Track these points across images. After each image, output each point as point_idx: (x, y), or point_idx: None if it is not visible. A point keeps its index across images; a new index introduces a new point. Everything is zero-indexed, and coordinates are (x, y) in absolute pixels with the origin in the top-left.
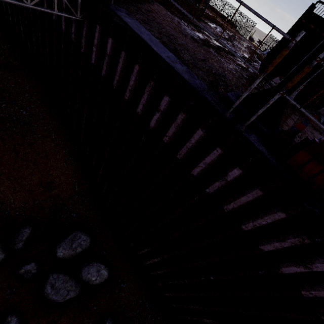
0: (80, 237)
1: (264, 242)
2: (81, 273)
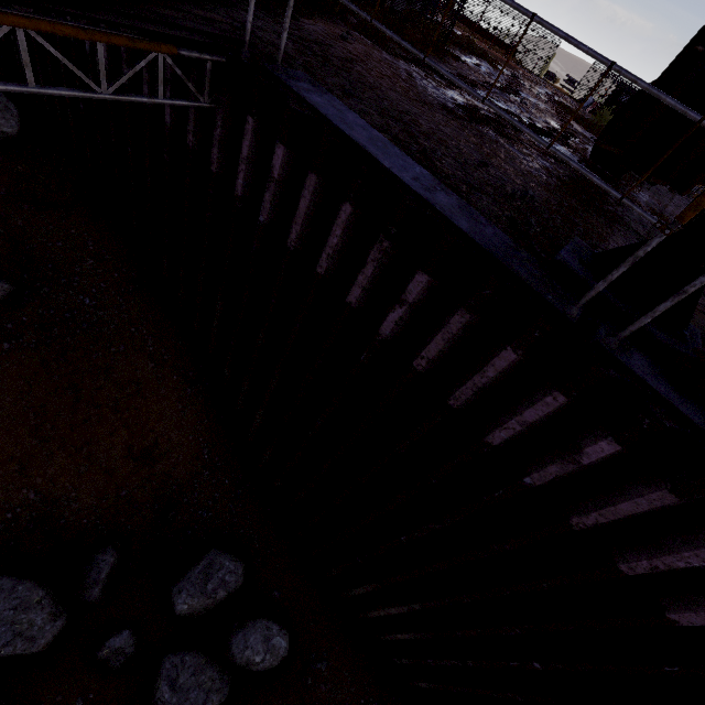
0: (222, 565)
1: (679, 605)
2: (230, 647)
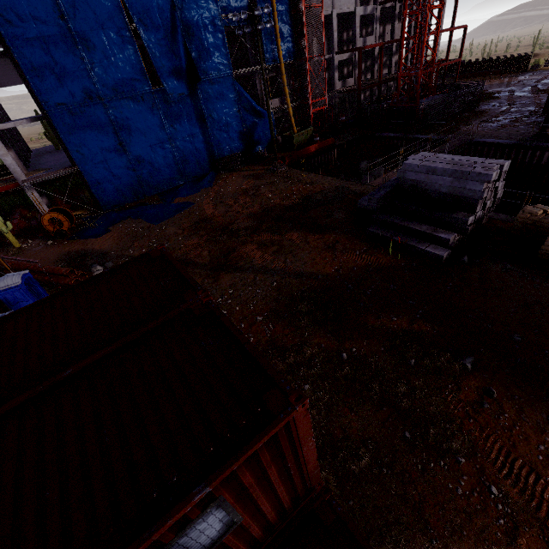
0: None
1: None
2: None
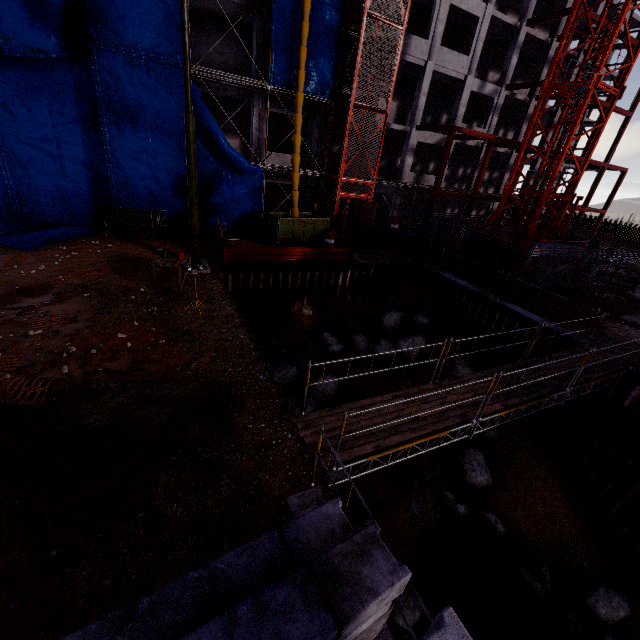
0: (614, 594)
1: None
2: None
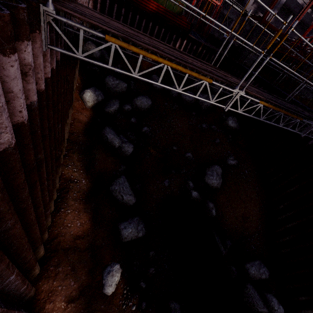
0: (263, 266)
1: None
2: (266, 296)
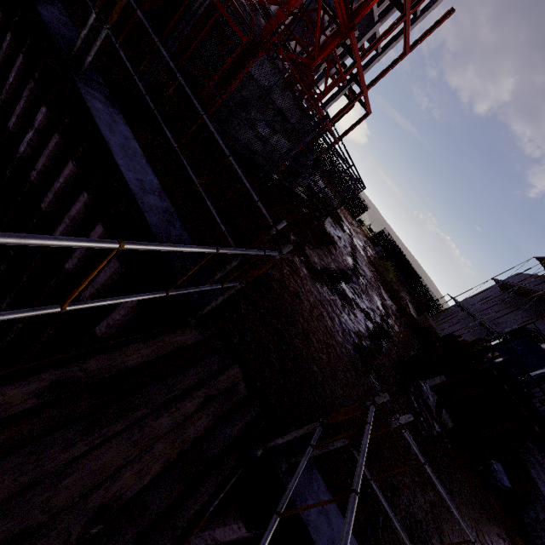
0: None
1: None
2: None
